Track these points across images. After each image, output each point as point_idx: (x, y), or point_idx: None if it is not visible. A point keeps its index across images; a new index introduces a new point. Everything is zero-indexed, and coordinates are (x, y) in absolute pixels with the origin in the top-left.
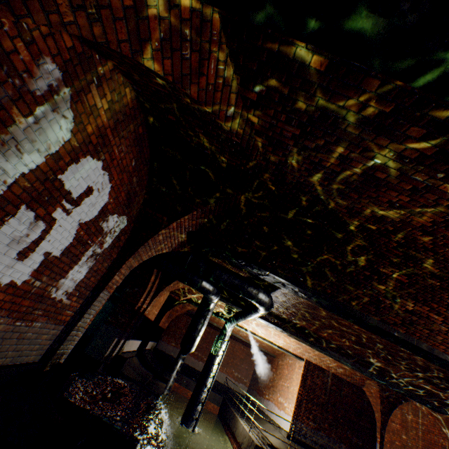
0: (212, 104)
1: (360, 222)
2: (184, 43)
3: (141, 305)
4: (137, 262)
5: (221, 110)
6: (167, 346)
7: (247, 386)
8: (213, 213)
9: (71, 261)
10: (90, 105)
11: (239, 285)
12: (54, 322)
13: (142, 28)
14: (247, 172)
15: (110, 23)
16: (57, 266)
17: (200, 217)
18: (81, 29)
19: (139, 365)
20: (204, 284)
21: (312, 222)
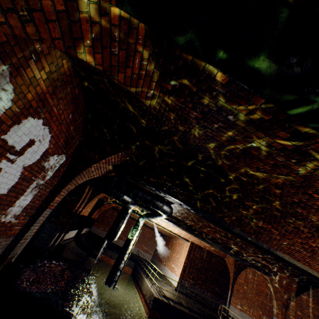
0: (135, 87)
1: (236, 175)
2: (113, 43)
3: (77, 209)
4: (74, 186)
5: (143, 92)
6: (97, 230)
7: (151, 255)
8: (133, 155)
9: (17, 194)
10: (29, 77)
11: (150, 200)
12: (5, 237)
13: (74, 29)
14: (160, 133)
15: (43, 23)
16: (5, 200)
17: (124, 156)
18: (13, 28)
19: (76, 247)
20: (125, 197)
21: (204, 169)
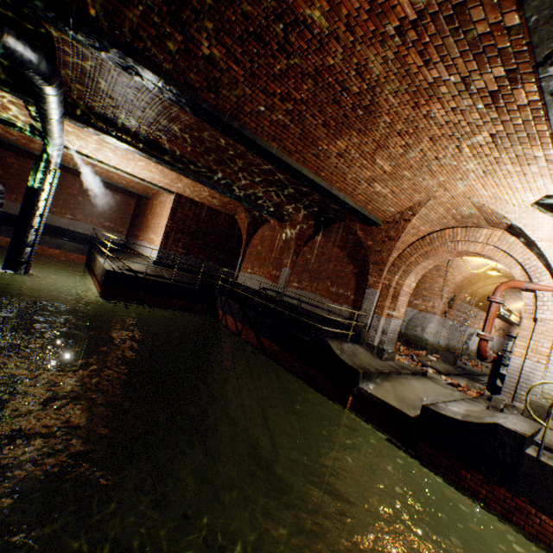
0: None
1: None
2: None
3: None
4: None
5: None
6: None
7: (125, 236)
8: None
9: None
10: None
11: None
12: None
13: None
14: None
15: None
16: None
17: None
18: None
19: None
20: None
21: None
